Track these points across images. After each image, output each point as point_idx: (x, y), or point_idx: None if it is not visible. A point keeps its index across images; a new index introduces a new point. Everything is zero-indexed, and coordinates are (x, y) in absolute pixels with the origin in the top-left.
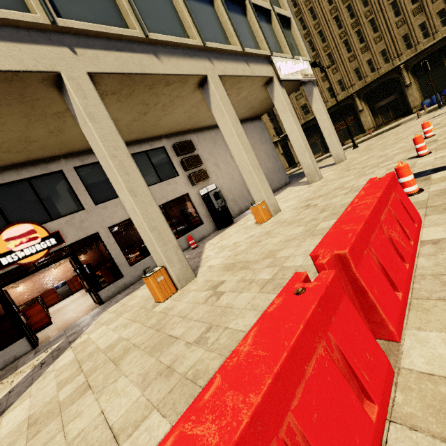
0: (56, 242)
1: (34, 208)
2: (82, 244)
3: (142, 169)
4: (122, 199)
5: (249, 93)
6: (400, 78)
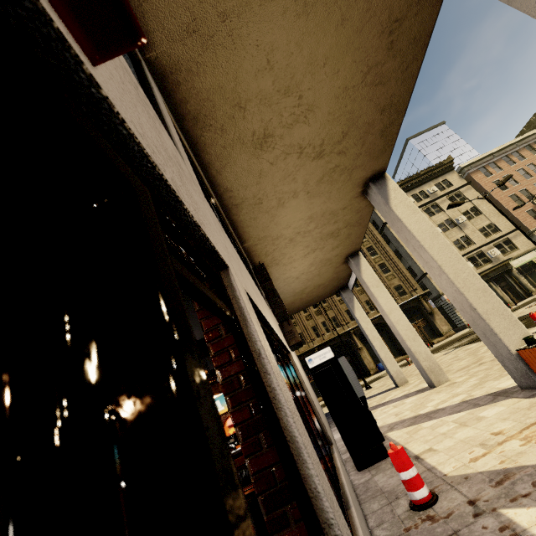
0: None
1: None
2: None
3: None
4: None
5: (333, 258)
6: (352, 341)
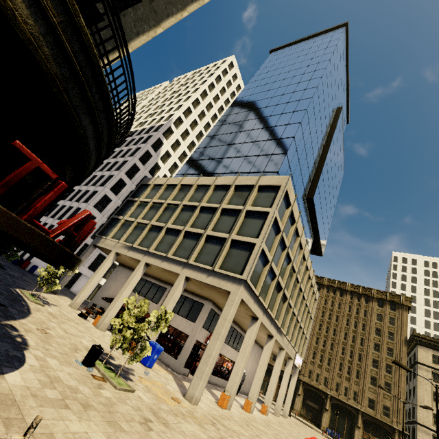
0: None
1: None
2: None
3: (236, 340)
4: (258, 372)
5: None
6: (325, 401)
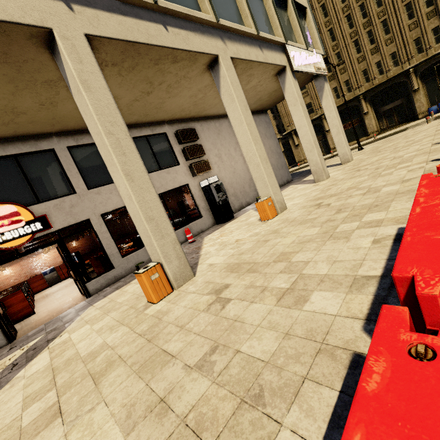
0: (42, 227)
1: (20, 187)
2: (73, 231)
3: (141, 155)
4: (117, 183)
5: (259, 83)
6: (408, 82)
